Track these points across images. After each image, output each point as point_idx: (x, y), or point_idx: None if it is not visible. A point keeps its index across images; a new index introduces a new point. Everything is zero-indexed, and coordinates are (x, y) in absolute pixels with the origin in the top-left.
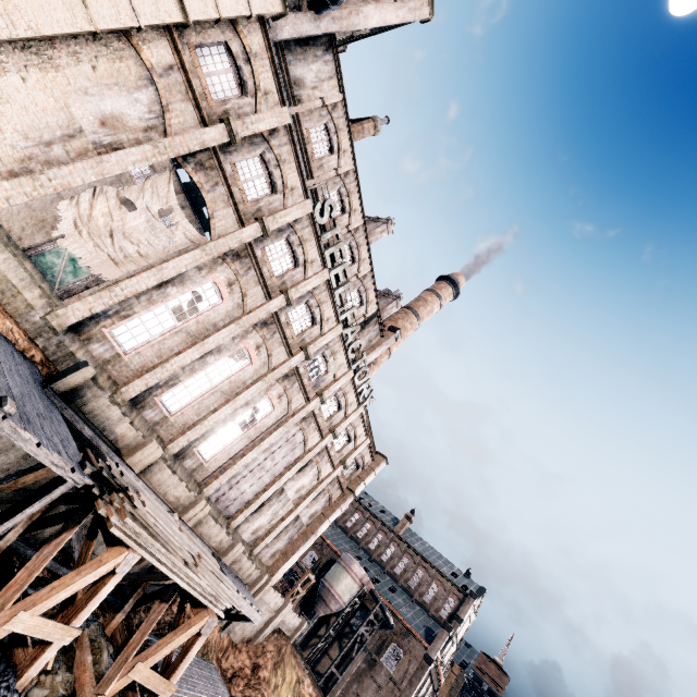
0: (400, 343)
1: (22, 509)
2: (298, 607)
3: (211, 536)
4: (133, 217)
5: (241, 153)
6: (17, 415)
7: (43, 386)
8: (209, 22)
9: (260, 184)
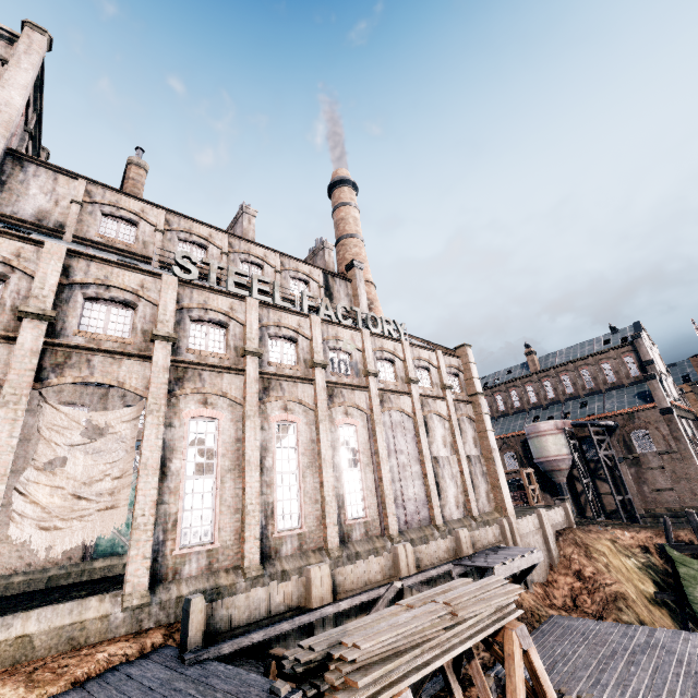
0: (367, 268)
1: None
2: (545, 494)
3: (436, 555)
4: (72, 466)
5: (69, 318)
6: None
7: (181, 661)
8: None
9: (118, 316)
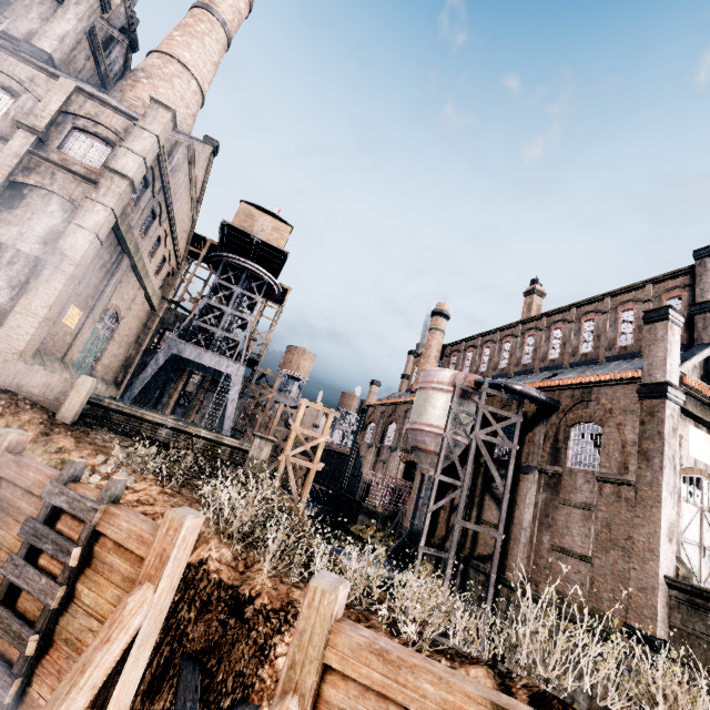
0: (192, 46)
1: None
2: None
3: None
4: None
5: None
6: None
7: None
8: None
9: None
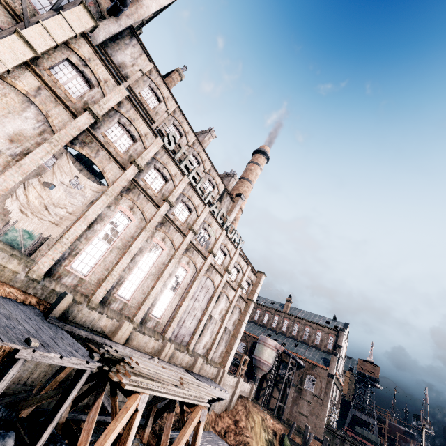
0: (245, 201)
1: (66, 397)
2: (245, 377)
3: (181, 361)
4: (55, 192)
5: (105, 125)
6: (40, 345)
7: (45, 318)
8: (51, 49)
9: (125, 140)
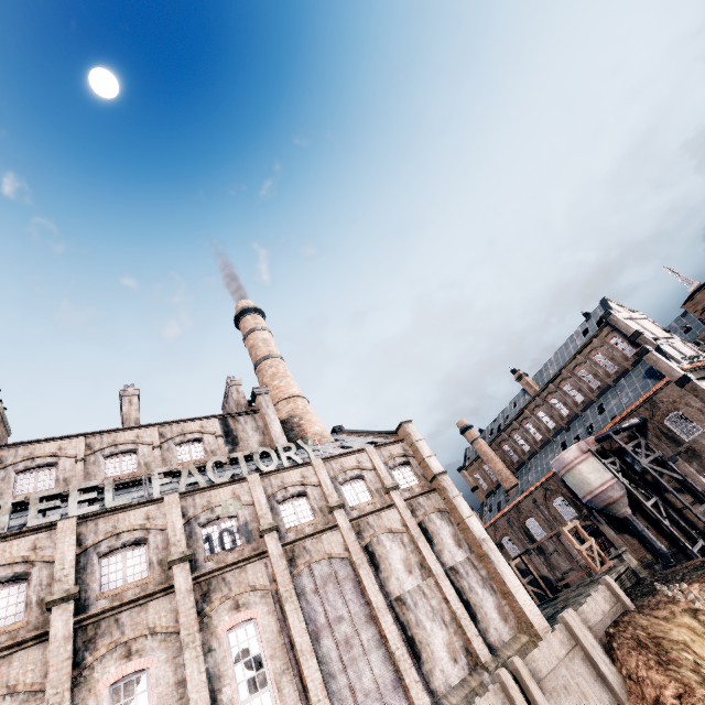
0: (290, 382)
1: None
2: (622, 535)
3: None
4: None
5: None
6: None
7: None
8: None
9: None
